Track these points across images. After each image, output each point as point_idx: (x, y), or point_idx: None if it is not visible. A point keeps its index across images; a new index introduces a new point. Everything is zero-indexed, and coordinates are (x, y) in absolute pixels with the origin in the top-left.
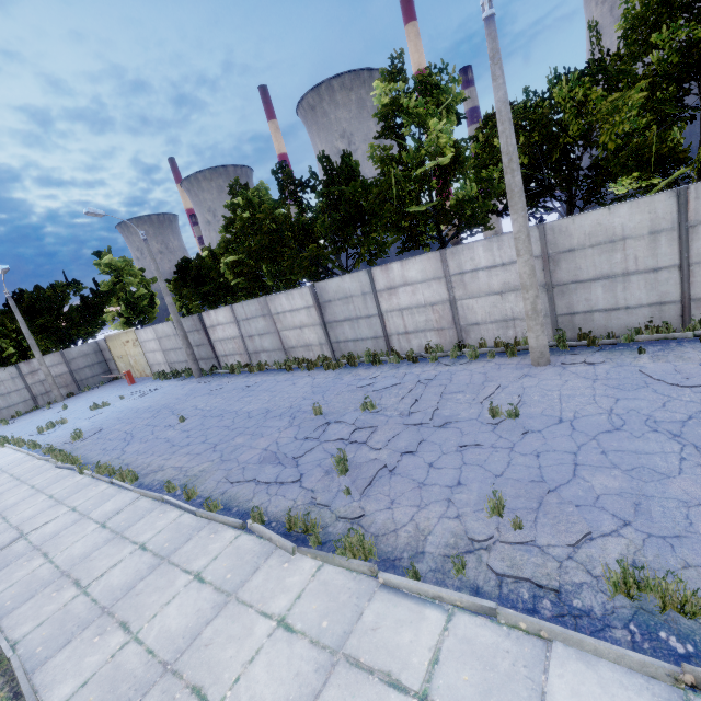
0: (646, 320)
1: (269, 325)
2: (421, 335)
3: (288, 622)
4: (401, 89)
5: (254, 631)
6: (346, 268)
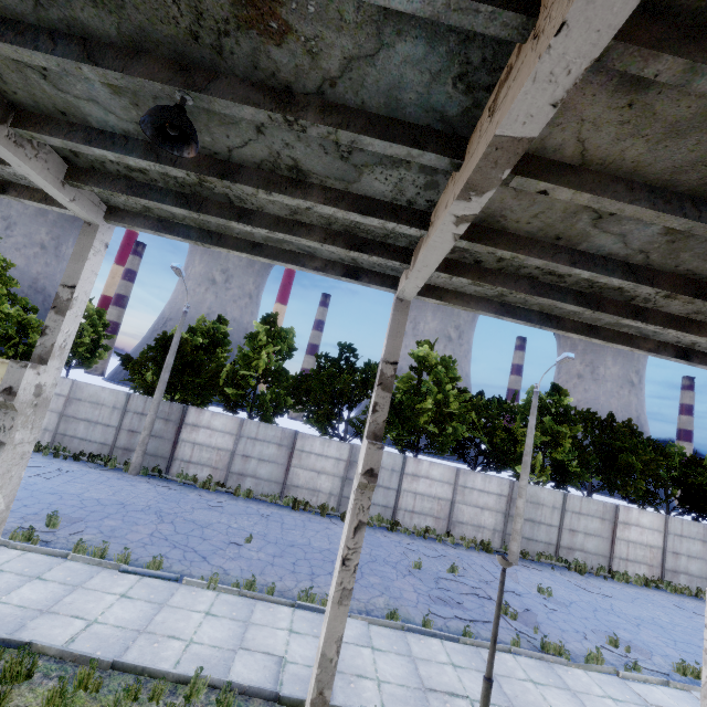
0: (542, 550)
1: (281, 456)
2: (422, 517)
3: (614, 698)
4: (434, 356)
5: (609, 704)
6: (354, 436)
